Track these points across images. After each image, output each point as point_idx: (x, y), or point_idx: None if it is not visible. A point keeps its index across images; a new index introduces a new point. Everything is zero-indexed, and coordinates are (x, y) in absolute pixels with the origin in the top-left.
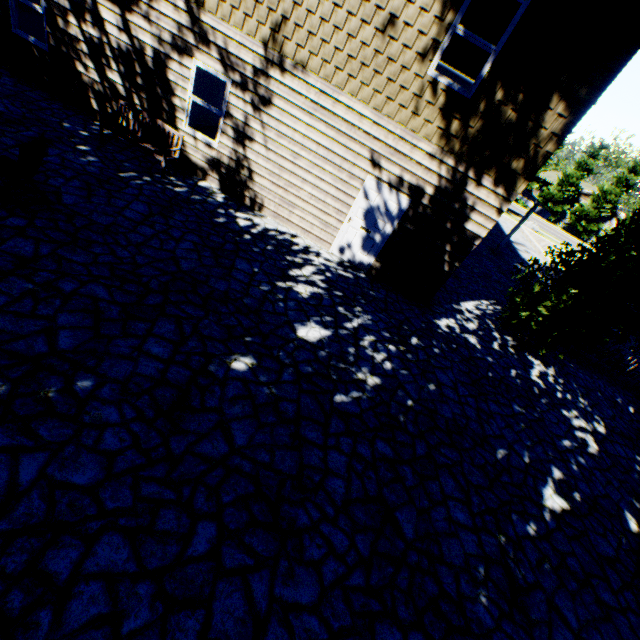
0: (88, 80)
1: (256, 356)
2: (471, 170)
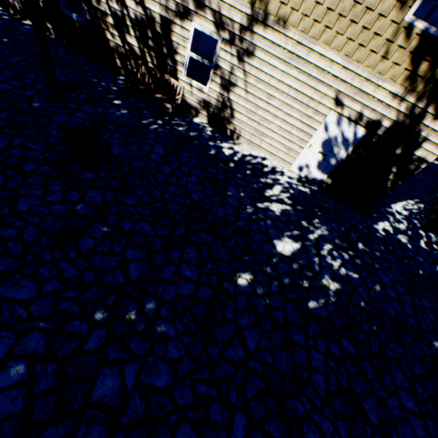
0: (114, 45)
1: (252, 272)
2: (431, 106)
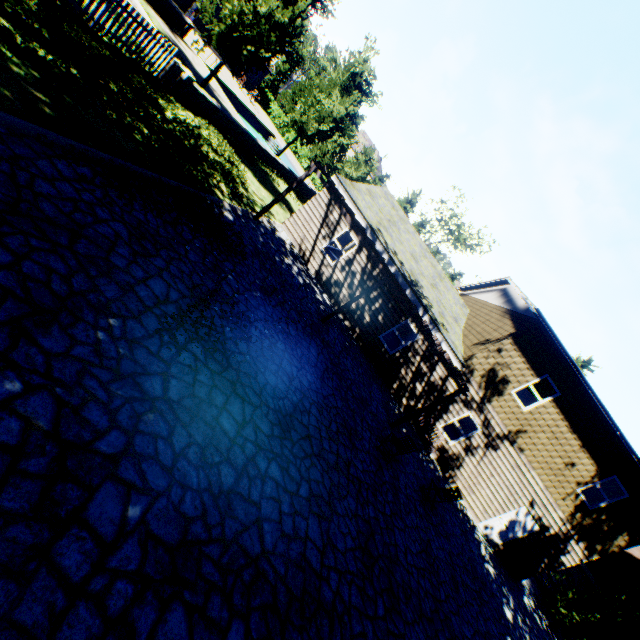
0: (402, 377)
1: (509, 636)
2: (576, 535)
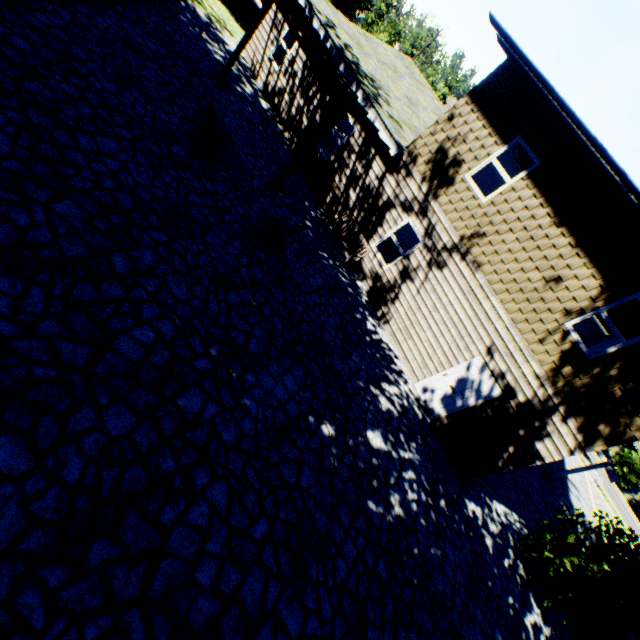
0: (335, 187)
1: (336, 430)
2: (563, 406)
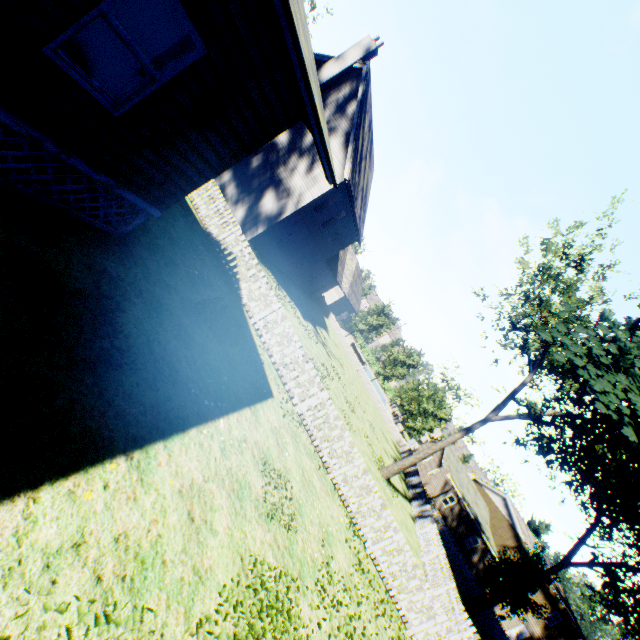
0: (472, 559)
1: None
2: (544, 638)
